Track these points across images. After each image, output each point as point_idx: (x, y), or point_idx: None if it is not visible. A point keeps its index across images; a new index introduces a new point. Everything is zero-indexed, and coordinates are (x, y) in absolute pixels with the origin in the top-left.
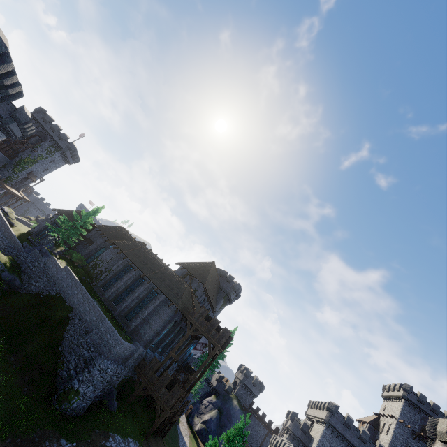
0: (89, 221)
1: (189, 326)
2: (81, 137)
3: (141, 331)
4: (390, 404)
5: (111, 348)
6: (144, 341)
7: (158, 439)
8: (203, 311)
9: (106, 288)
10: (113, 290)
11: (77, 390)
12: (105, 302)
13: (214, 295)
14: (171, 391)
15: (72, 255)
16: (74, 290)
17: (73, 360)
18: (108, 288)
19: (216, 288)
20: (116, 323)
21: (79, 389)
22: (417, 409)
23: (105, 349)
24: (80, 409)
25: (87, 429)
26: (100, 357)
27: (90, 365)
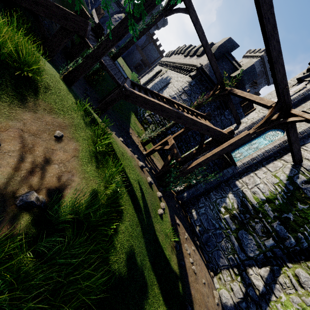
0: None
1: None
2: None
3: None
4: (247, 60)
5: None
6: None
7: None
8: None
9: None
10: None
11: None
12: None
13: None
14: None
15: None
16: None
17: None
18: None
19: None
20: None
21: None
22: (262, 65)
23: None
24: None
25: None
26: None
27: None
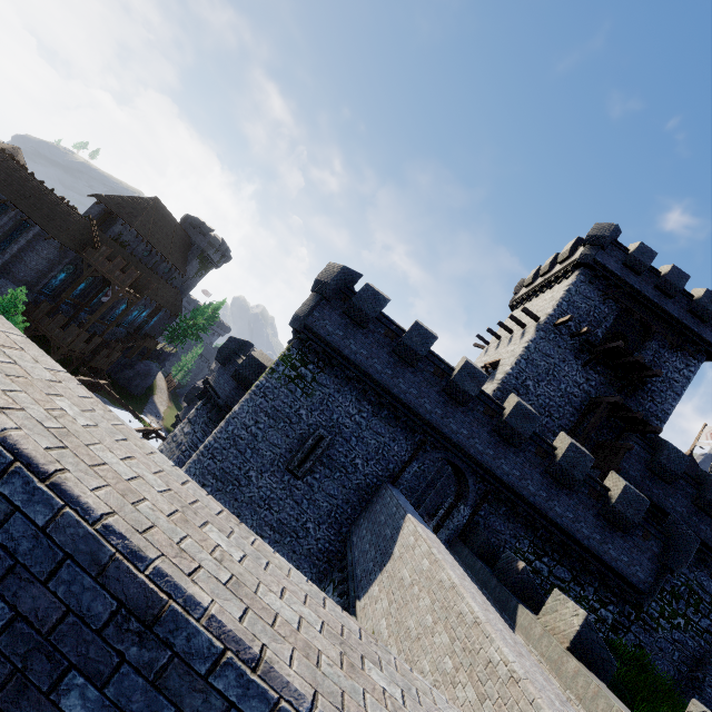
0: None
1: (87, 267)
2: None
3: (14, 270)
4: None
5: None
6: (24, 283)
7: None
8: (105, 251)
9: None
10: None
11: None
12: None
13: (176, 251)
14: (67, 331)
15: None
16: None
17: None
18: None
19: (181, 243)
20: None
21: None
22: None
23: None
24: None
25: None
26: None
27: None
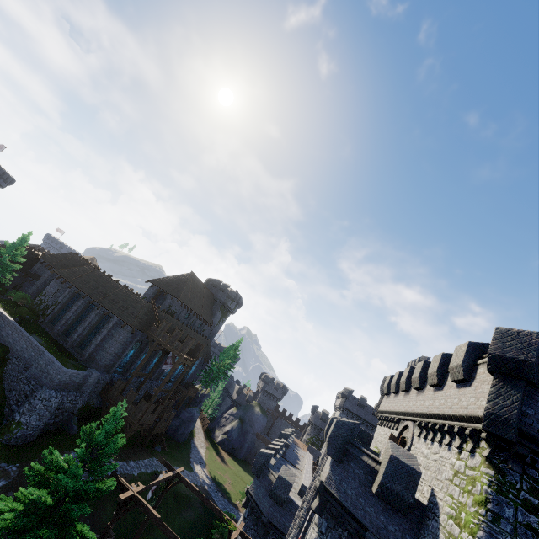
0: (20, 254)
1: (151, 343)
2: (1, 149)
3: (97, 357)
4: None
5: (52, 378)
6: (104, 367)
7: (140, 451)
8: (165, 326)
9: (55, 323)
10: (62, 323)
11: (19, 421)
12: (55, 337)
13: (205, 308)
14: (137, 406)
15: (11, 295)
16: (8, 331)
17: (14, 396)
18: (57, 322)
19: (208, 300)
20: (68, 355)
21: (21, 420)
22: None
23: (47, 380)
24: (27, 437)
25: (36, 452)
26: (42, 388)
27: (31, 397)
